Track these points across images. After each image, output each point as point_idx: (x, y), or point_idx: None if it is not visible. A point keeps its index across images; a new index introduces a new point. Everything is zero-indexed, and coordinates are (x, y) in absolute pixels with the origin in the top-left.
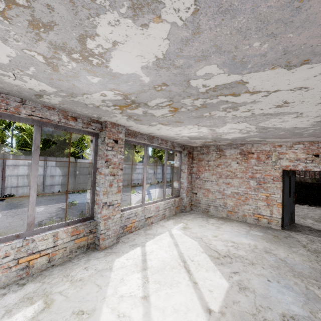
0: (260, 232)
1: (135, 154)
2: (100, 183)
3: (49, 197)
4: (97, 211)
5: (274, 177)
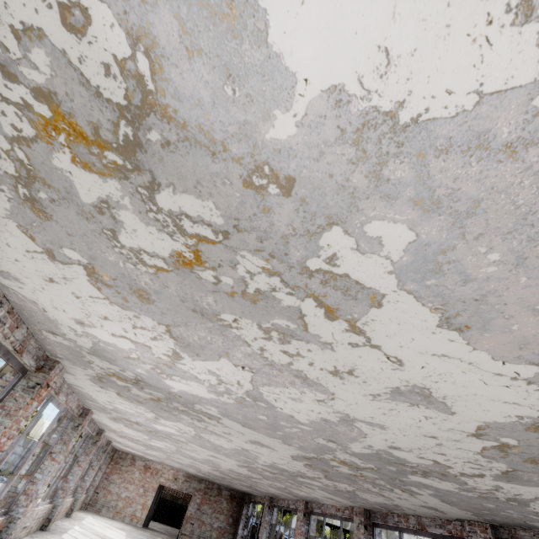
0: (132, 526)
1: None
2: (90, 475)
3: None
4: (80, 492)
5: (154, 488)
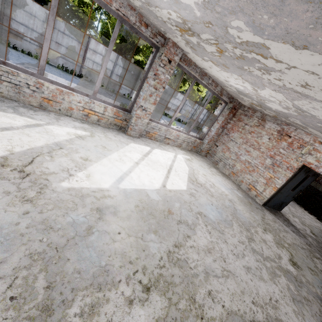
0: (241, 195)
1: (195, 92)
2: (144, 90)
3: (110, 92)
4: (134, 109)
5: (290, 166)
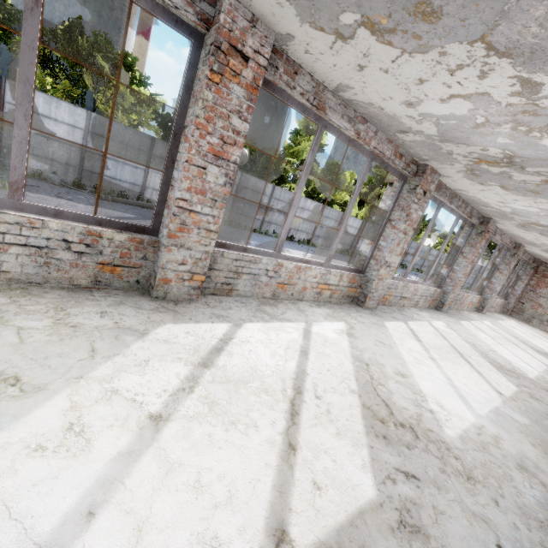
0: None
1: None
2: (497, 278)
3: (319, 249)
4: (488, 293)
5: None
